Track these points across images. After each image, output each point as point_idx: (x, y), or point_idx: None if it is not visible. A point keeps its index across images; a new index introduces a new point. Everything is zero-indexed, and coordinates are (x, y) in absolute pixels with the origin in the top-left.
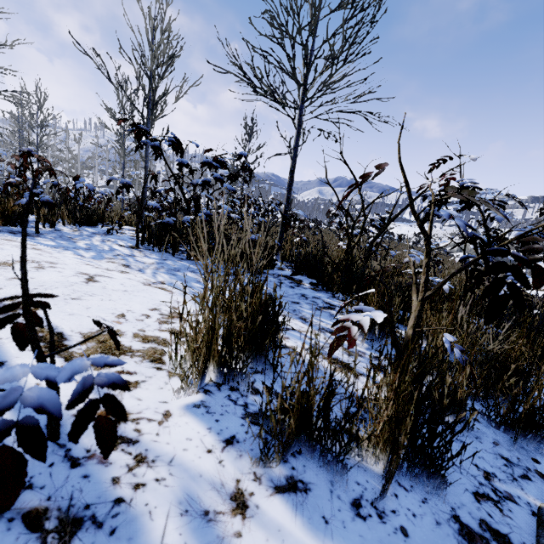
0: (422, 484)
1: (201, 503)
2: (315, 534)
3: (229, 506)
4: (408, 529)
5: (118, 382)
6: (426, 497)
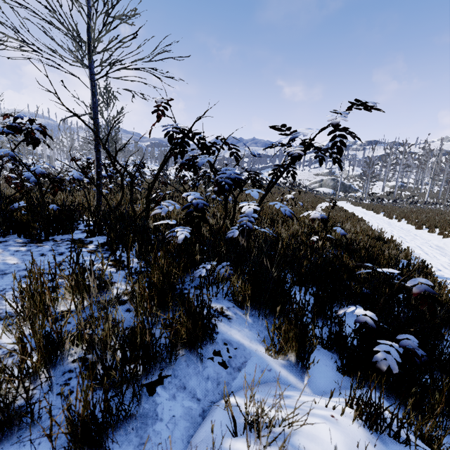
0: None
1: None
2: None
3: None
4: None
5: None
6: None
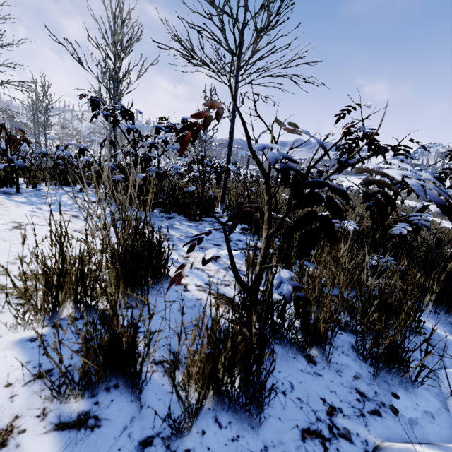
0: (245, 420)
1: None
2: None
3: None
4: None
5: None
6: (240, 435)
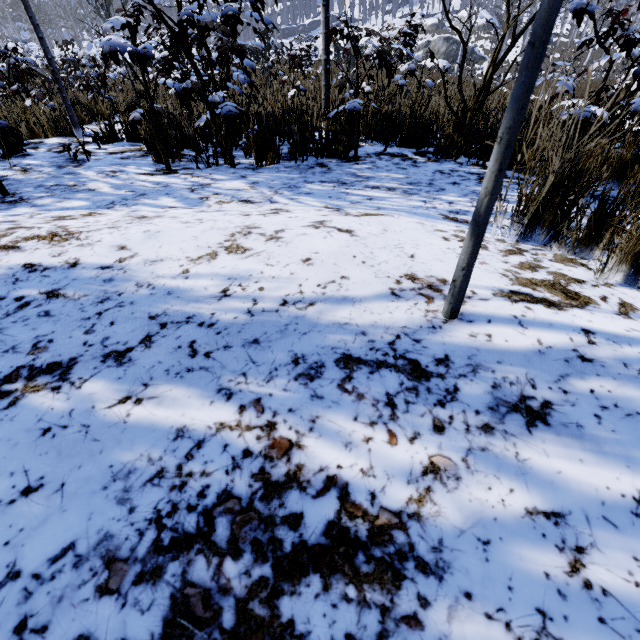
0: None
1: None
2: None
3: None
4: None
5: None
6: None
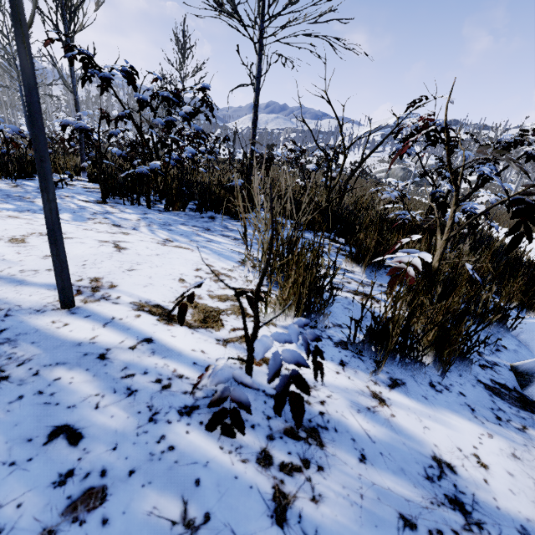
0: (454, 366)
1: (361, 404)
2: (426, 406)
3: (375, 402)
4: (463, 392)
5: (316, 336)
6: (460, 373)
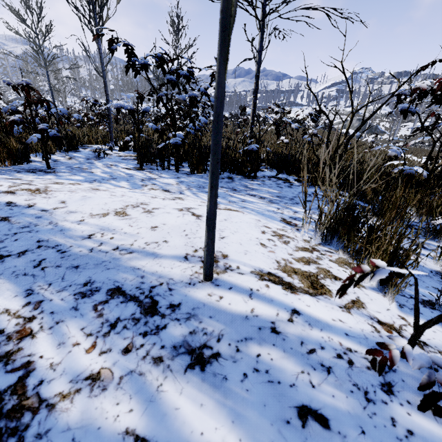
0: None
1: None
2: None
3: None
4: None
5: None
6: None
